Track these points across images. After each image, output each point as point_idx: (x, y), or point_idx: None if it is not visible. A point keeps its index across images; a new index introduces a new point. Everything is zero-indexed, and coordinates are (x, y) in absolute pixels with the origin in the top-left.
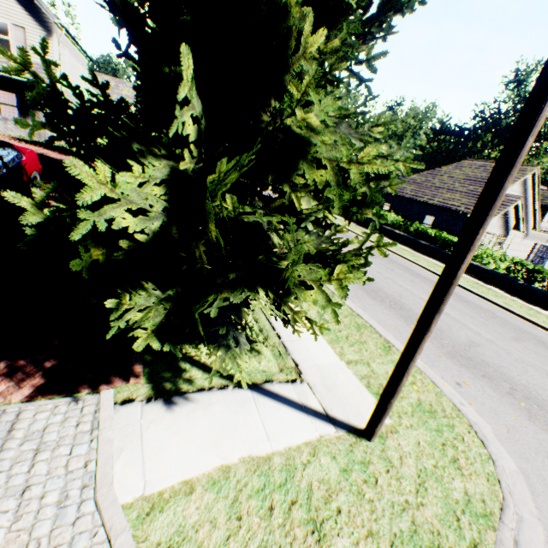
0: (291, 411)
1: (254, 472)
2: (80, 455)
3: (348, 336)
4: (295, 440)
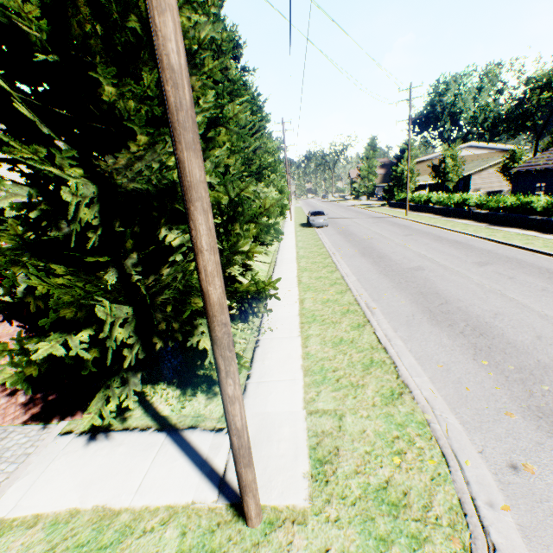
0: (186, 465)
1: (93, 524)
2: (7, 472)
3: (341, 377)
4: (161, 500)
